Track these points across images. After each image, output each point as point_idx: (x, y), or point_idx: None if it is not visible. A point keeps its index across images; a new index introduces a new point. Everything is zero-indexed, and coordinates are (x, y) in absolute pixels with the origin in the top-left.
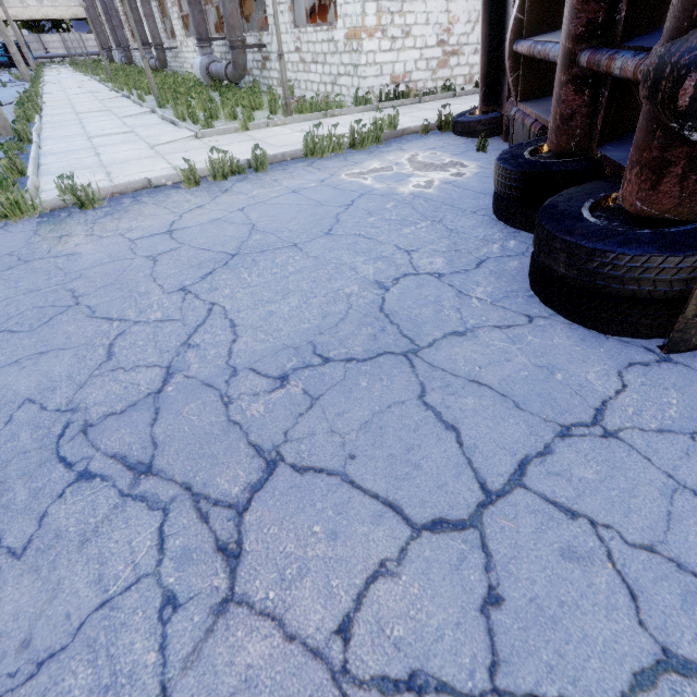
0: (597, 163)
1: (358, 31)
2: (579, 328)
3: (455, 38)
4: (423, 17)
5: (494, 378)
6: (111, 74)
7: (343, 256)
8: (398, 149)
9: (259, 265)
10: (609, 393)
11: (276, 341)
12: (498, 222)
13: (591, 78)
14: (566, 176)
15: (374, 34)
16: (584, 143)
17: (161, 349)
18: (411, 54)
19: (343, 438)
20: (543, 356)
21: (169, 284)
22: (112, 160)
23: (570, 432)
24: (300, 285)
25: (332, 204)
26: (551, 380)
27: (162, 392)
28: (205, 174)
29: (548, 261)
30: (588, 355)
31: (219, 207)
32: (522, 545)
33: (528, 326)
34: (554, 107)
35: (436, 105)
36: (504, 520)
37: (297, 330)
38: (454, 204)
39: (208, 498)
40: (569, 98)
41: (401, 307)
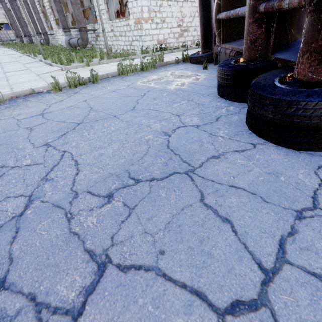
0: (272, 63)
1: (140, 19)
2: (283, 148)
3: (185, 24)
4: (170, 14)
5: (244, 183)
6: (21, 46)
7: (142, 120)
8: (164, 70)
9: (94, 128)
10: (315, 186)
11: (104, 171)
12: (221, 98)
13: (265, 19)
14: (257, 70)
15: (148, 21)
16: (263, 53)
17: (27, 183)
18: (166, 31)
19: (154, 237)
20: (269, 166)
21: (38, 142)
22: (15, 82)
23: (303, 215)
24: (118, 137)
25: (134, 95)
26: (278, 181)
27: (23, 215)
28: (65, 85)
29: (261, 112)
30: (294, 163)
31: (72, 100)
32: (305, 318)
33: (254, 149)
34: (245, 37)
35: (179, 53)
36: (284, 295)
37: (118, 163)
38: (197, 92)
39: (49, 307)
40: (254, 30)
41: (179, 145)
